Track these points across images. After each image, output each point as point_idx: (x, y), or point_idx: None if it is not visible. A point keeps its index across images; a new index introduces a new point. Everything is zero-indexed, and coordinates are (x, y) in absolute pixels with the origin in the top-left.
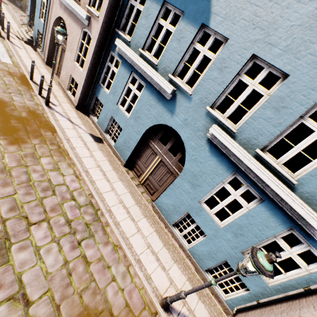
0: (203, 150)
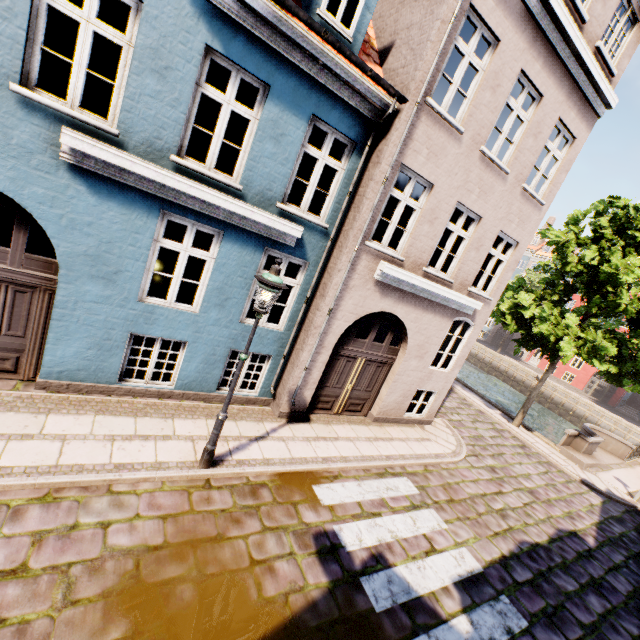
0: (77, 195)
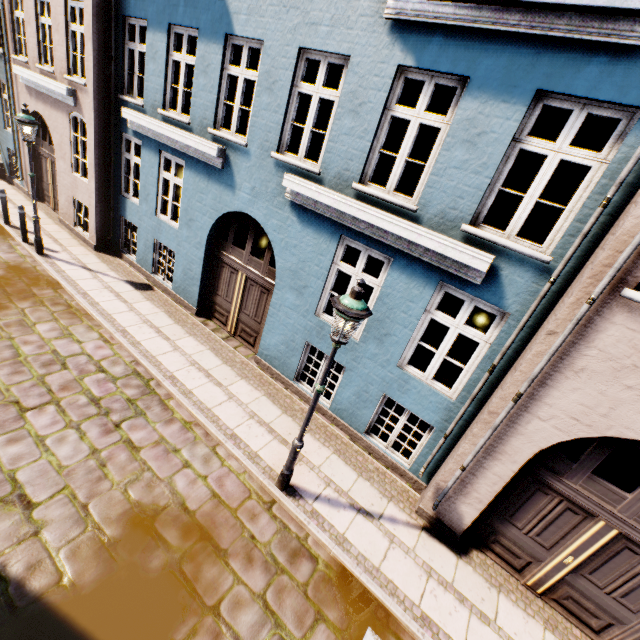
0: (291, 224)
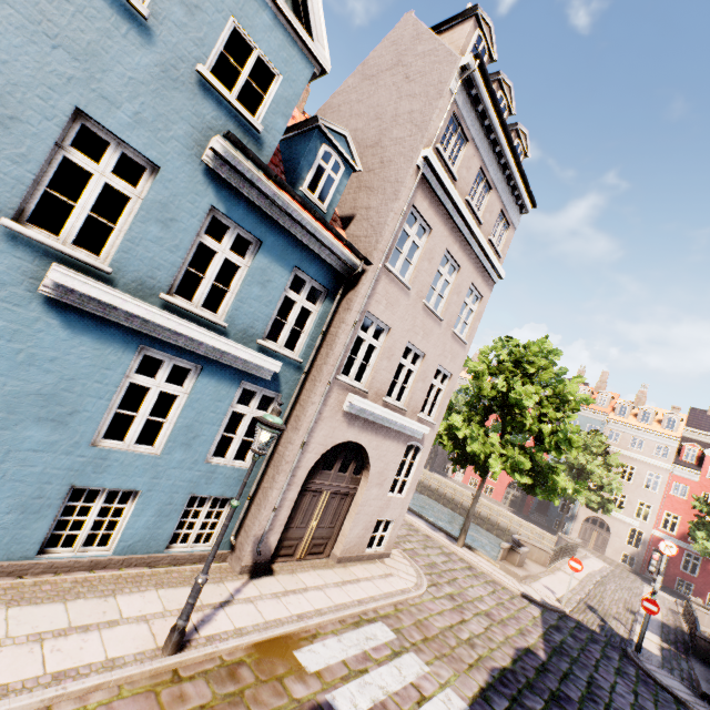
0: (46, 329)
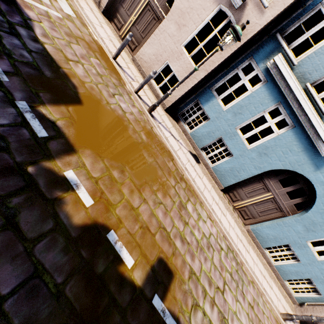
0: None
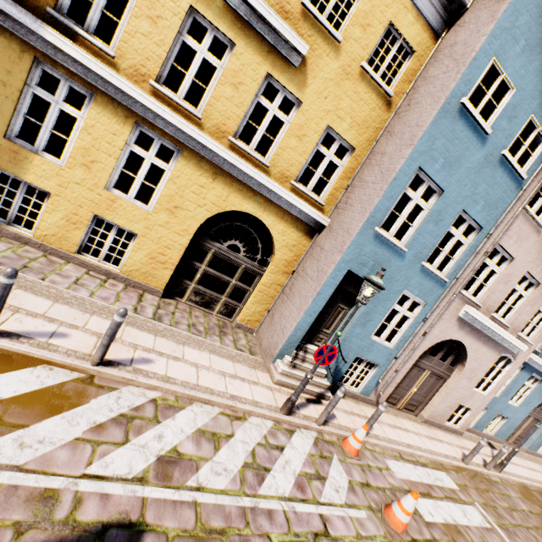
0: None
